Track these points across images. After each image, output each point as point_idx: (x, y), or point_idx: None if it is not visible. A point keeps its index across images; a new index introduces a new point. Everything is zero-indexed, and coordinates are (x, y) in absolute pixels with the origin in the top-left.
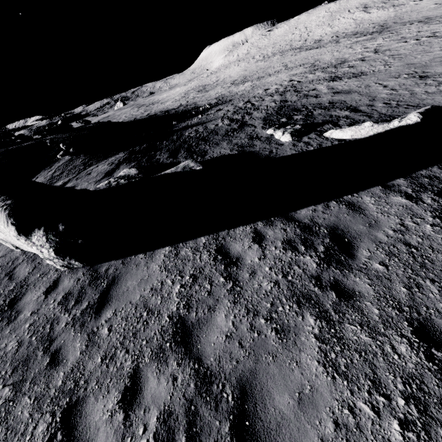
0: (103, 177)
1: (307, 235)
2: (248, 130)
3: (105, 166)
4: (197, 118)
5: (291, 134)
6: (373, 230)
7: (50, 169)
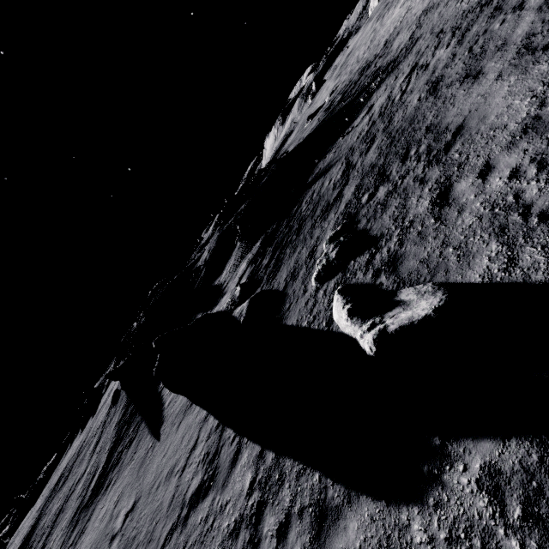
0: (235, 285)
1: (212, 458)
2: (328, 219)
3: (244, 265)
4: (337, 145)
5: (317, 274)
6: (220, 490)
7: (230, 260)
